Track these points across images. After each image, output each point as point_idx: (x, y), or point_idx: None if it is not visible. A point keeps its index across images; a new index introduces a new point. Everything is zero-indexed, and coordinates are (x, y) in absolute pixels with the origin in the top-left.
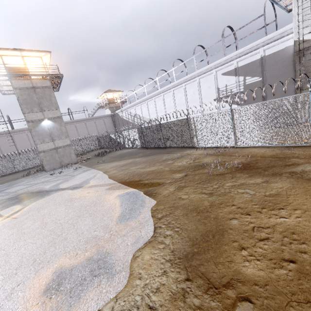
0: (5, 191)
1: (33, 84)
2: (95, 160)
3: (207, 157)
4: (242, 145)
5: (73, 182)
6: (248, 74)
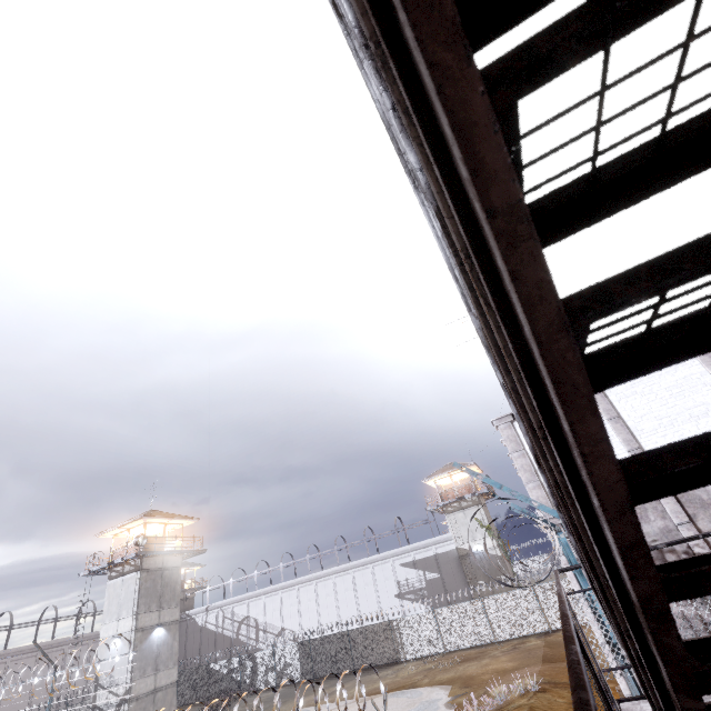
0: None
1: (163, 563)
2: None
3: (427, 664)
4: (451, 649)
5: None
6: (427, 568)
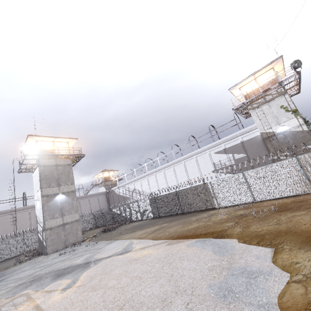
0: (9, 279)
1: (56, 162)
2: (107, 235)
3: (238, 211)
4: (260, 199)
5: (110, 251)
6: (235, 152)
